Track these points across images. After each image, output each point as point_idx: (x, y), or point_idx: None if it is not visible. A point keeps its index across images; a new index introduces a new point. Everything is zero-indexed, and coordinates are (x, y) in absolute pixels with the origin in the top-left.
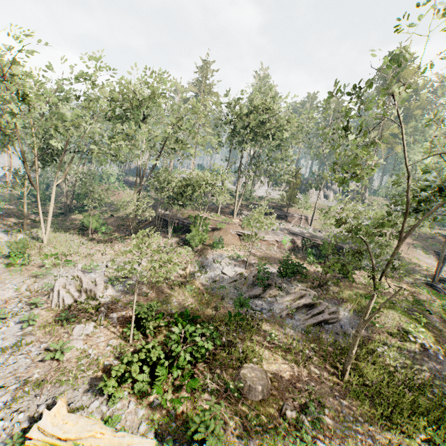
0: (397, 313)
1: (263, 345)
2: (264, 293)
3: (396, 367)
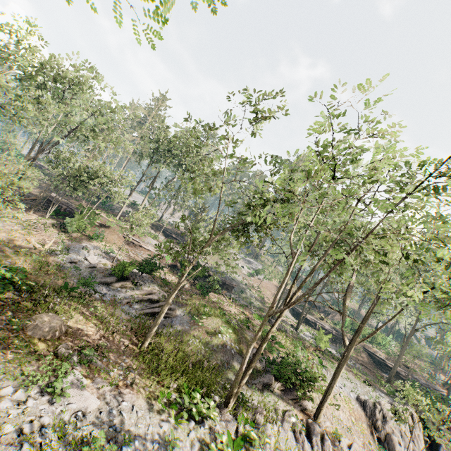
0: (222, 320)
1: (83, 313)
2: (117, 283)
3: (197, 354)
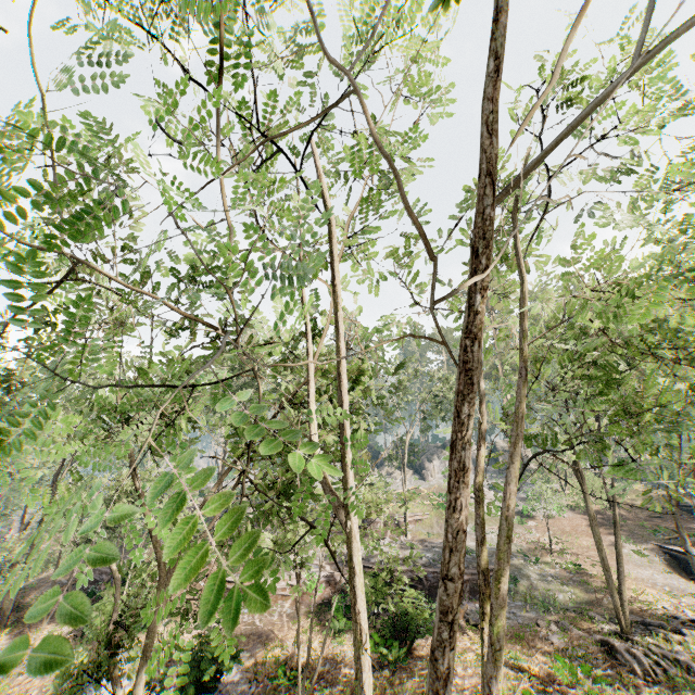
0: None
1: None
2: None
3: None
